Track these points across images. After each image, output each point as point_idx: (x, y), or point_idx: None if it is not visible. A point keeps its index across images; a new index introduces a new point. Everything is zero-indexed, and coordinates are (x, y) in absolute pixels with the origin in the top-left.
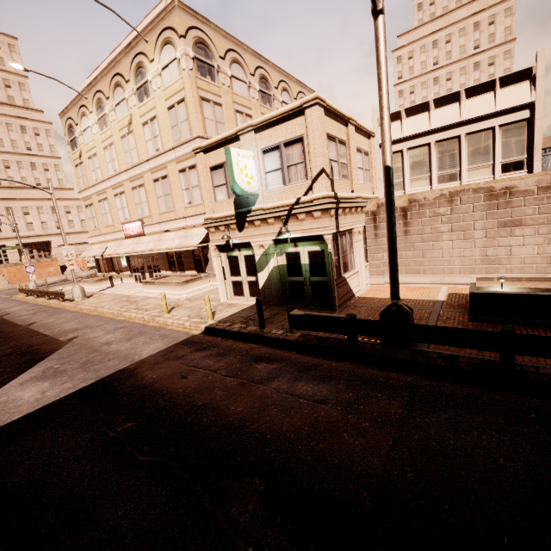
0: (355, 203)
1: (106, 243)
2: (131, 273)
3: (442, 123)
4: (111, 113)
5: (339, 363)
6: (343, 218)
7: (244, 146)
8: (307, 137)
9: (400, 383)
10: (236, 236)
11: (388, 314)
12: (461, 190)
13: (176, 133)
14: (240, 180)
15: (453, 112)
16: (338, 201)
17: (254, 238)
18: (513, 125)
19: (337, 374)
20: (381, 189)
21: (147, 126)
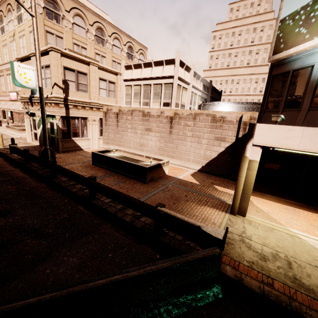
0: (87, 105)
1: (2, 101)
2: (12, 121)
3: (145, 76)
4: (6, 26)
5: (12, 168)
6: (75, 110)
7: (32, 63)
8: (50, 66)
9: (14, 176)
10: (31, 108)
11: (39, 151)
12: (135, 110)
13: (33, 47)
14: (19, 79)
15: (149, 71)
16: (66, 101)
17: (36, 111)
18: (168, 84)
19: (2, 170)
20: (123, 103)
21: (21, 39)
